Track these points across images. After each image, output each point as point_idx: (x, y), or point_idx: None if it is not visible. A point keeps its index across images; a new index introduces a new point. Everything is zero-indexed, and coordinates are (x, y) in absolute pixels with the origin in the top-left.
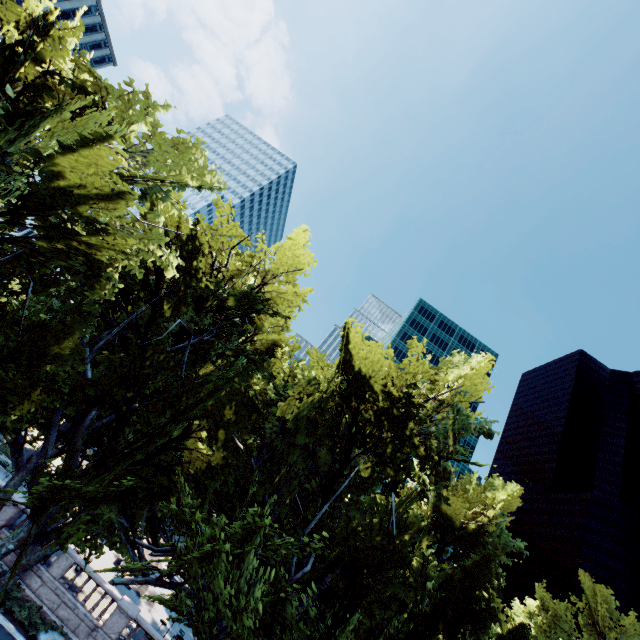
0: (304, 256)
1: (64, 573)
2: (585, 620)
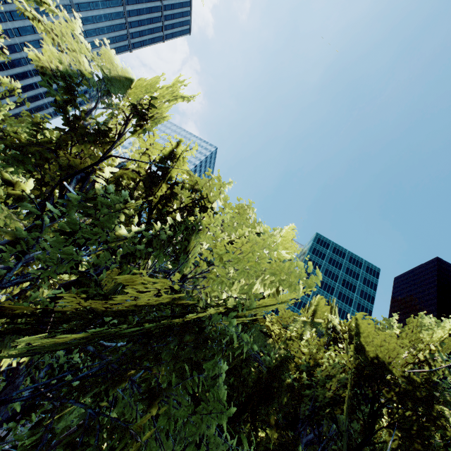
0: (291, 248)
1: None
2: None
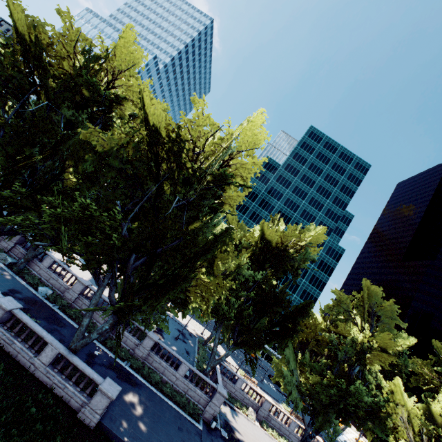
0: (137, 55)
1: (50, 266)
2: (358, 303)
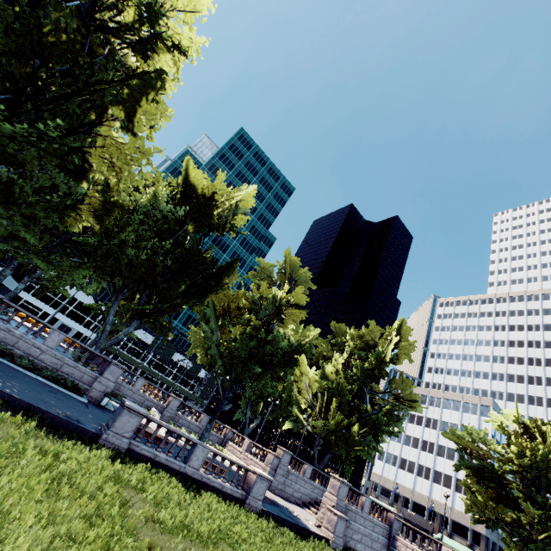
0: None
1: None
2: (280, 271)
